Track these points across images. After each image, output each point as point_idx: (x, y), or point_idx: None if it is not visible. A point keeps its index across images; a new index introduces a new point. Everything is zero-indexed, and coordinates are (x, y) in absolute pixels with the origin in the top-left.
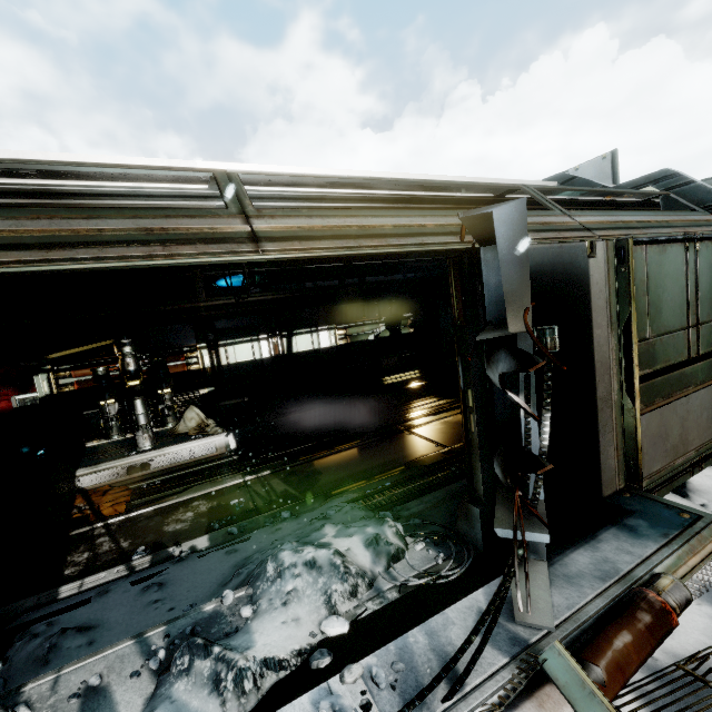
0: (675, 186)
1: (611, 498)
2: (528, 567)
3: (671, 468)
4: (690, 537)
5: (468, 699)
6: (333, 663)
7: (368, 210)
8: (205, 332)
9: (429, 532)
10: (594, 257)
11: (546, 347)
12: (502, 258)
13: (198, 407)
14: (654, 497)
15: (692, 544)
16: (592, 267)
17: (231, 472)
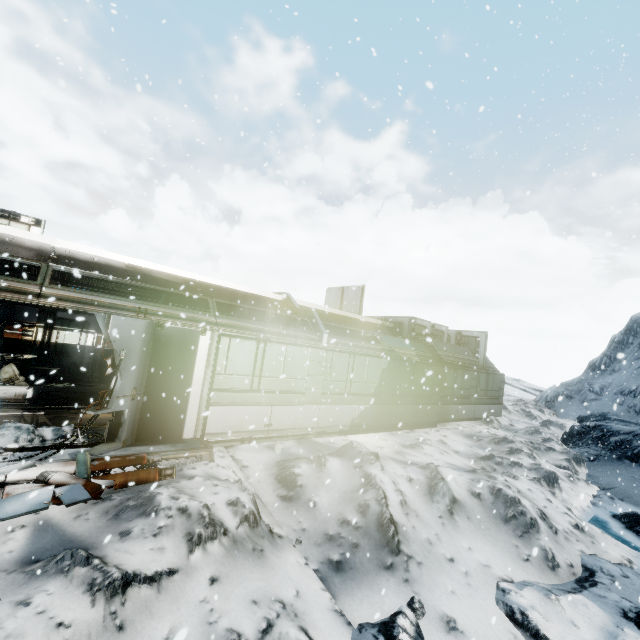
0: (311, 317)
1: (187, 439)
2: (112, 443)
3: (227, 435)
4: (190, 450)
5: (44, 461)
6: (2, 452)
7: (104, 294)
8: (47, 316)
9: (92, 434)
10: (204, 336)
11: (120, 356)
12: (101, 326)
13: (17, 366)
14: (204, 441)
15: (188, 451)
16: (202, 339)
17: (17, 408)
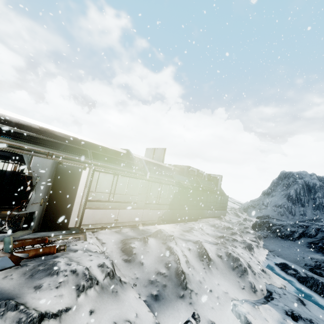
0: (141, 163)
1: (71, 228)
2: (26, 230)
3: (94, 225)
4: (73, 234)
5: None
6: None
7: (27, 143)
8: None
9: (12, 225)
10: (85, 170)
11: (36, 180)
12: (26, 162)
13: None
14: (80, 229)
15: (72, 235)
16: (84, 172)
17: None
